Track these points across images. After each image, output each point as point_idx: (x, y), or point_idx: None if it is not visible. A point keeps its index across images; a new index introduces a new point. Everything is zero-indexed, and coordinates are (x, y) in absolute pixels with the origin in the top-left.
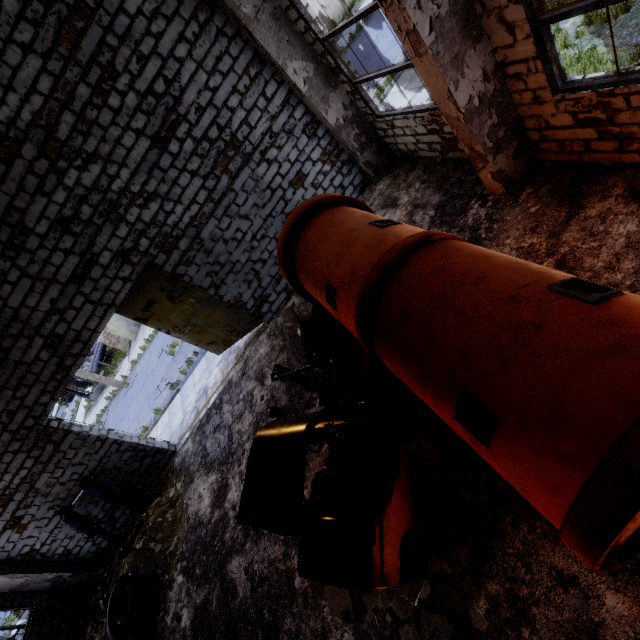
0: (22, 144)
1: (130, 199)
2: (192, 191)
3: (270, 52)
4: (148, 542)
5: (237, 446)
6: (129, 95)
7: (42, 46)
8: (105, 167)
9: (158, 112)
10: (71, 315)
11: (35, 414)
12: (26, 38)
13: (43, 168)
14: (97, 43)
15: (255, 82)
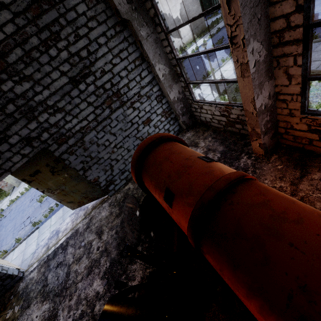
0: None
1: (44, 108)
2: (86, 113)
3: (149, 56)
4: None
5: (71, 283)
6: (63, 52)
7: (15, 8)
8: (34, 86)
9: (78, 66)
10: None
11: None
12: (6, 0)
13: None
14: (53, 19)
15: (137, 68)
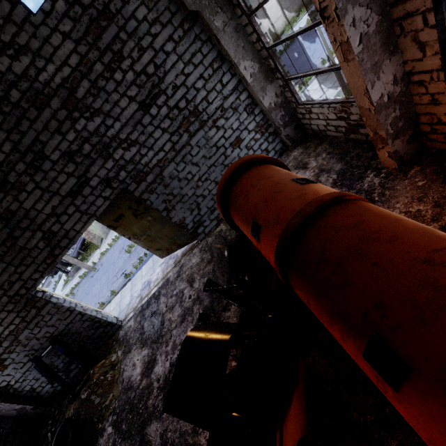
0: (52, 98)
1: (118, 143)
2: (161, 142)
3: (230, 53)
4: (91, 394)
5: (167, 330)
6: (129, 73)
7: (76, 35)
8: (105, 119)
9: (147, 86)
10: (64, 219)
11: (27, 286)
12: (67, 29)
13: (63, 116)
14: (113, 36)
15: (216, 73)
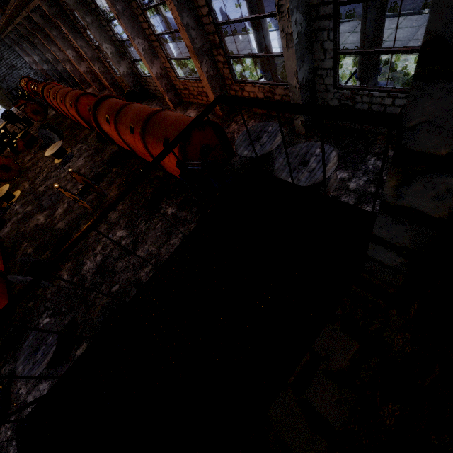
0: None
1: None
2: (4, 70)
3: (21, 55)
4: None
5: None
6: None
7: None
8: None
9: None
10: None
11: None
12: None
13: None
14: None
15: (19, 58)
